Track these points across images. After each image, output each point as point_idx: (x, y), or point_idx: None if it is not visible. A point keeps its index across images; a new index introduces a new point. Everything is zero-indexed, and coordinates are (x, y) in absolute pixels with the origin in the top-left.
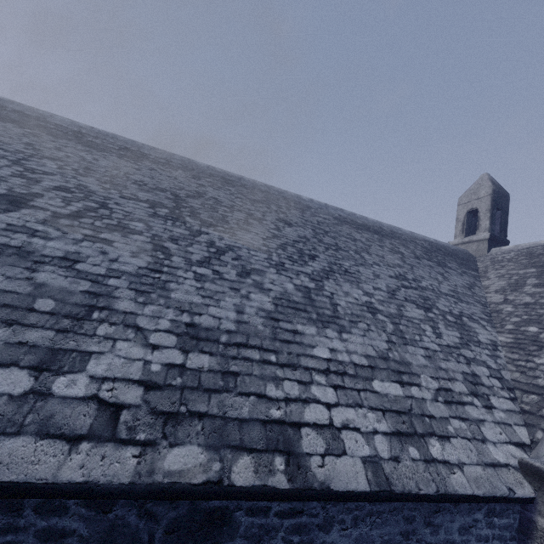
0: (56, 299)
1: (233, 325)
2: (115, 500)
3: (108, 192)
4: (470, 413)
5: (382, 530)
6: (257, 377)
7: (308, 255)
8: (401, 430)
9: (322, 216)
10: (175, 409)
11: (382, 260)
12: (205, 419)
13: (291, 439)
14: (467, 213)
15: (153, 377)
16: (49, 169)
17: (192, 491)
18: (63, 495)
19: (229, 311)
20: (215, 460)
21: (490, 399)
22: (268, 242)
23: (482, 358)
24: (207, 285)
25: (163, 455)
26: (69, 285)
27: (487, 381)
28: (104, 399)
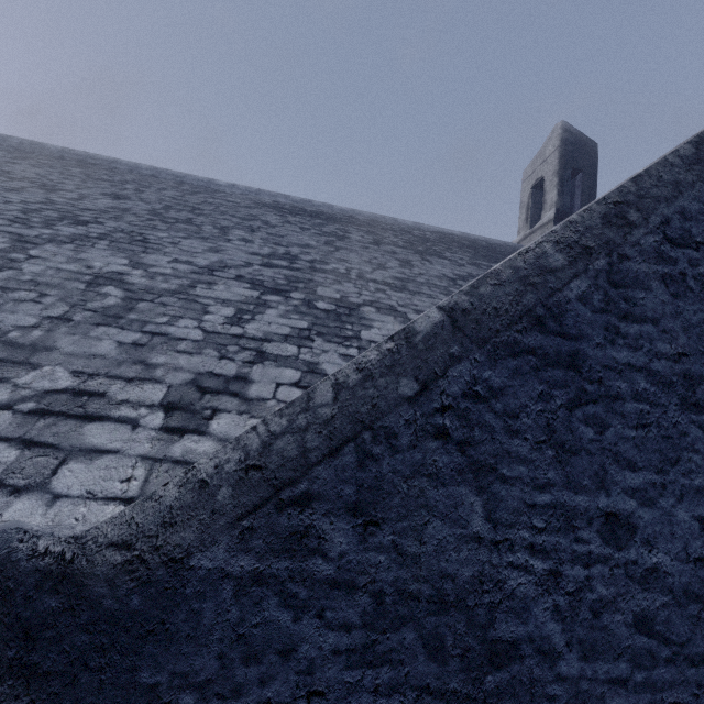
0: None
1: None
2: None
3: None
4: (85, 436)
5: None
6: None
7: (77, 220)
8: None
9: (230, 199)
10: None
11: (270, 238)
12: None
13: None
14: (534, 190)
15: None
16: None
17: None
18: None
19: None
20: None
21: (212, 419)
22: (7, 205)
23: (317, 358)
24: None
25: None
26: None
27: (265, 390)
28: None
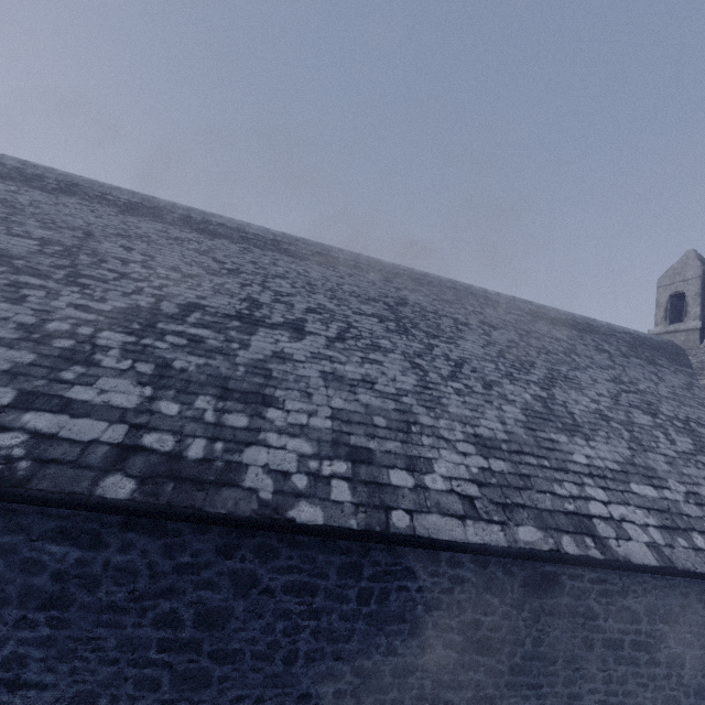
0: (383, 417)
1: (504, 435)
2: (488, 560)
3: (341, 309)
4: None
5: (664, 601)
6: (543, 479)
7: (526, 362)
8: (667, 525)
9: (515, 312)
10: (503, 501)
11: (592, 362)
12: (526, 509)
13: (589, 526)
14: (671, 297)
15: (477, 477)
16: (288, 290)
17: (542, 556)
18: (471, 551)
19: (495, 423)
20: (548, 536)
21: None
22: (487, 351)
23: None
24: (467, 399)
25: (515, 531)
26: (382, 404)
27: None
28: (458, 492)
